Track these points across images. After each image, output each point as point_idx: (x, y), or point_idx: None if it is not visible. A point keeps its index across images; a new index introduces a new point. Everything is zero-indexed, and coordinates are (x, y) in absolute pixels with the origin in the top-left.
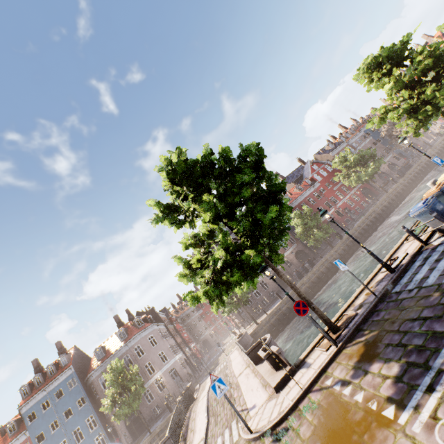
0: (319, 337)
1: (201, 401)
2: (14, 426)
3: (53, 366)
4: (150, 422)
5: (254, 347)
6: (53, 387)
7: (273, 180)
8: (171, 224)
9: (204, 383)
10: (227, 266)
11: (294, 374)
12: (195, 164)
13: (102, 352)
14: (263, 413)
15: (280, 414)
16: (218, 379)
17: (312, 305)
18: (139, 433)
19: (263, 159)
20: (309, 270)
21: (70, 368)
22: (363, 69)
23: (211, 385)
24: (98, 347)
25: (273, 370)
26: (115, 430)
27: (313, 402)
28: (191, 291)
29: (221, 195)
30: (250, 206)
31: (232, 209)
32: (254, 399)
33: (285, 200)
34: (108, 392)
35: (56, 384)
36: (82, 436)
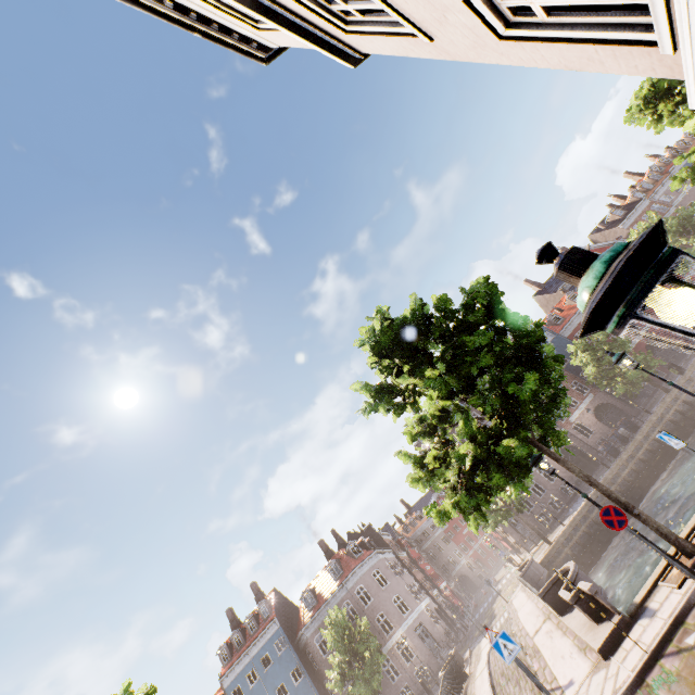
0: (663, 564)
1: (479, 677)
2: None
3: (252, 619)
4: None
5: (550, 585)
6: (257, 650)
7: (521, 326)
8: (388, 411)
9: (477, 650)
10: (479, 462)
11: (629, 628)
12: (404, 324)
13: (312, 597)
14: (587, 693)
15: (616, 693)
16: (502, 634)
17: (634, 511)
18: None
19: (499, 299)
20: (629, 440)
21: (274, 622)
22: (638, 106)
23: (493, 643)
24: (305, 590)
25: (592, 622)
26: None
27: (668, 672)
28: (435, 504)
29: (450, 365)
30: (495, 371)
31: (469, 380)
32: (568, 671)
33: (548, 347)
34: (333, 659)
35: (260, 646)
36: None
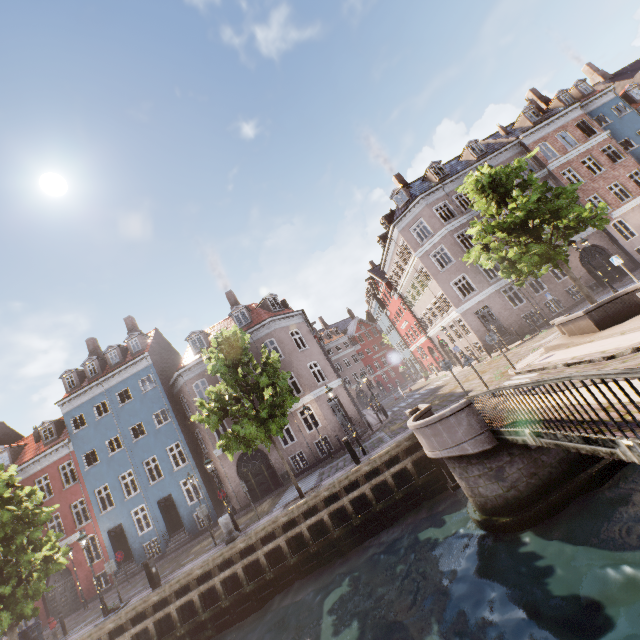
0: None
1: None
2: (51, 430)
3: (116, 350)
4: (285, 480)
5: None
6: (115, 383)
7: None
8: None
9: None
10: None
11: None
12: None
13: (202, 340)
14: None
15: None
16: None
17: None
18: (261, 492)
19: None
20: None
21: (144, 357)
22: None
23: None
24: (195, 331)
25: None
26: (217, 478)
27: None
28: None
29: None
30: None
31: None
32: None
33: None
34: (212, 388)
35: (120, 379)
36: (161, 474)
